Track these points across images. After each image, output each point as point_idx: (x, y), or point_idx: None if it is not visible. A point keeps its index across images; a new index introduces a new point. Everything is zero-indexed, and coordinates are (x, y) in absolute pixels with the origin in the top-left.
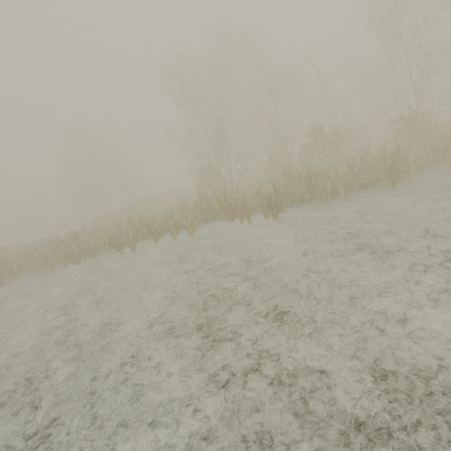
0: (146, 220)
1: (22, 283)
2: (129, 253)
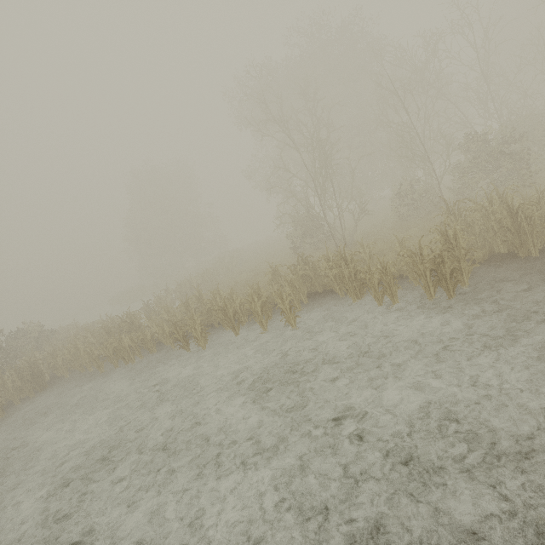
0: (222, 296)
1: (64, 389)
2: (197, 350)
